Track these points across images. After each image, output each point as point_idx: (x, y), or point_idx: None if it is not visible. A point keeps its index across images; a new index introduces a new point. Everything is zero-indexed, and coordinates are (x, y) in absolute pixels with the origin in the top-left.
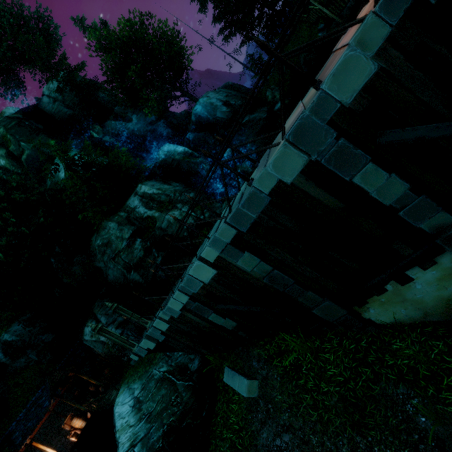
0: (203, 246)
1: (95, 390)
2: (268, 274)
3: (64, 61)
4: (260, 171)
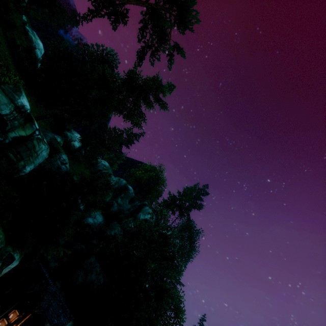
0: None
1: (19, 319)
2: None
3: (179, 274)
4: None
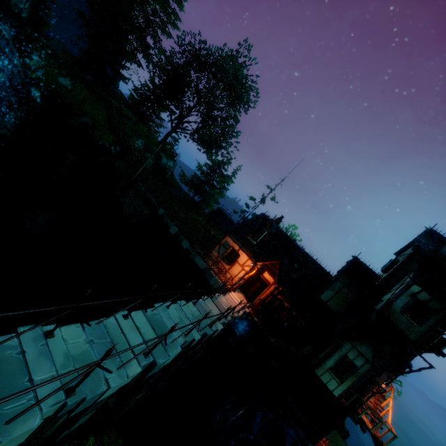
0: (173, 333)
1: None
2: (157, 373)
3: None
4: (215, 327)
